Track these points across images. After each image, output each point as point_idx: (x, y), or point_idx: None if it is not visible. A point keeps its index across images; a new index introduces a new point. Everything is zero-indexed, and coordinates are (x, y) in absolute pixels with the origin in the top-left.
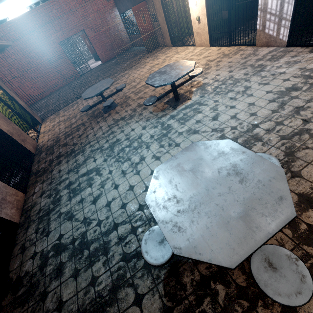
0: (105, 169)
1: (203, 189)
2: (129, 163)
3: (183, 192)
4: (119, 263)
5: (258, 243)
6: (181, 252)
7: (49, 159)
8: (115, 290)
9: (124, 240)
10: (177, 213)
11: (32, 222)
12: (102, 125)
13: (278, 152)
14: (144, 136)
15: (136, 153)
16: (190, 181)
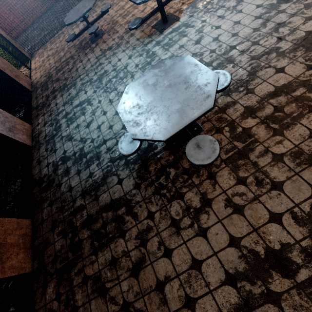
0: (95, 99)
1: (159, 96)
2: (115, 92)
3: (144, 101)
4: (107, 164)
5: (183, 125)
6: (136, 137)
7: (45, 95)
8: (105, 178)
9: (111, 150)
10: (137, 115)
11: (41, 145)
12: (91, 57)
13: (243, 72)
14: (130, 66)
15: (122, 83)
16: (150, 92)
